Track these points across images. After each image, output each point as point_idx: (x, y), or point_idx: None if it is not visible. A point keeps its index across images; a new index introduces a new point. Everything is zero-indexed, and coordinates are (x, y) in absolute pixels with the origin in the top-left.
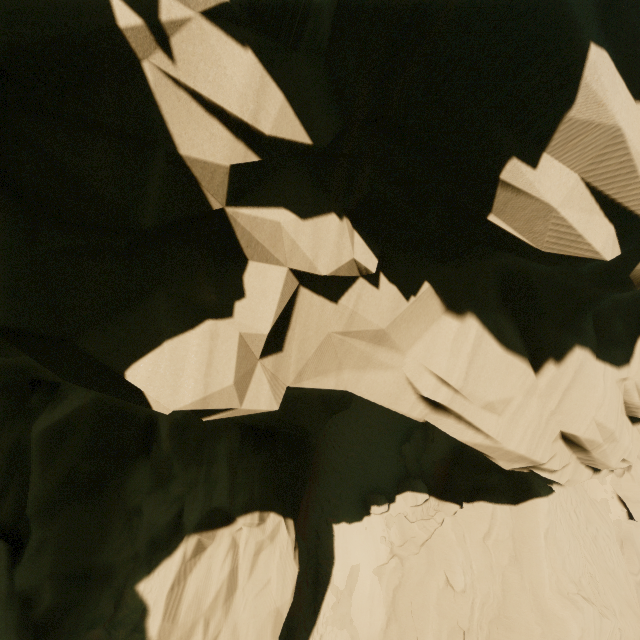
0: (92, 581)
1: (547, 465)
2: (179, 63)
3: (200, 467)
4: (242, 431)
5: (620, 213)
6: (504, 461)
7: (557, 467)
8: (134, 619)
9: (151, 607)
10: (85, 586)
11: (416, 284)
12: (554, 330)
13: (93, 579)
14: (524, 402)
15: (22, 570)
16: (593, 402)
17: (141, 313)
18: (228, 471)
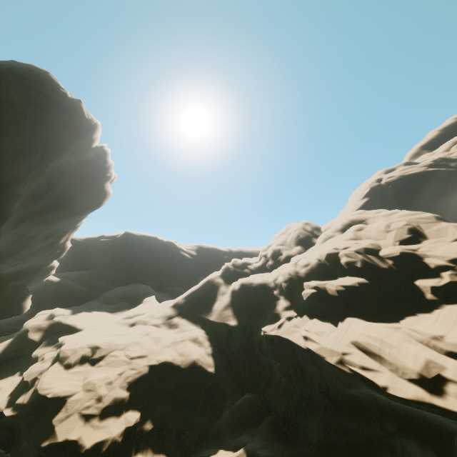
0: (218, 440)
1: (348, 357)
2: (279, 302)
3: (266, 441)
4: (292, 454)
5: (312, 287)
6: (328, 357)
7: (357, 361)
8: (212, 452)
9: (216, 454)
10: (216, 438)
11: (303, 316)
12: (339, 316)
13: (218, 440)
14: (330, 333)
15: (217, 420)
16: (360, 329)
17: (268, 324)
18: (273, 452)
